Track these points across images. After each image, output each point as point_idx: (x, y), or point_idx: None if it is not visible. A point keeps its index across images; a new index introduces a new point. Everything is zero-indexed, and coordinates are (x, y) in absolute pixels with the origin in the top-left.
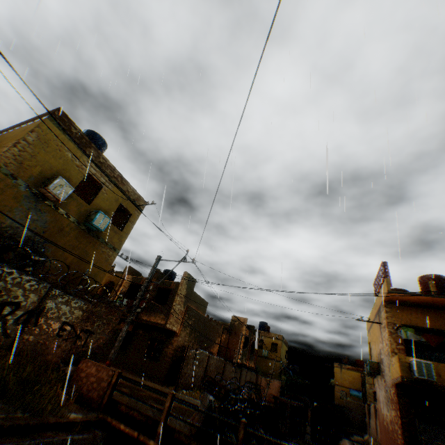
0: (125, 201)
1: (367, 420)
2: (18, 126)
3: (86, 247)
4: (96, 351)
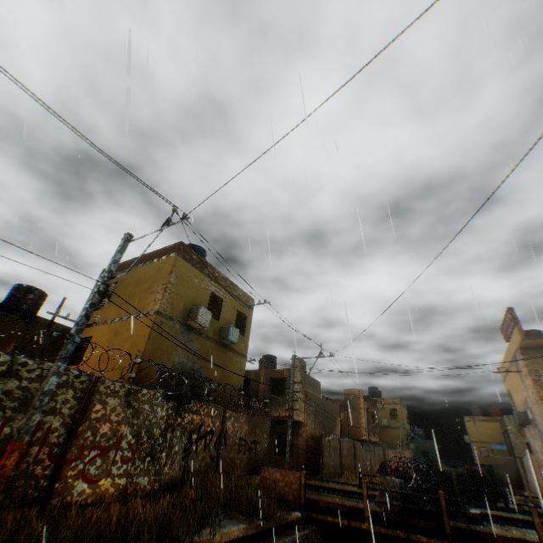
0: (240, 306)
1: (522, 475)
2: (139, 263)
3: (225, 362)
4: (263, 458)
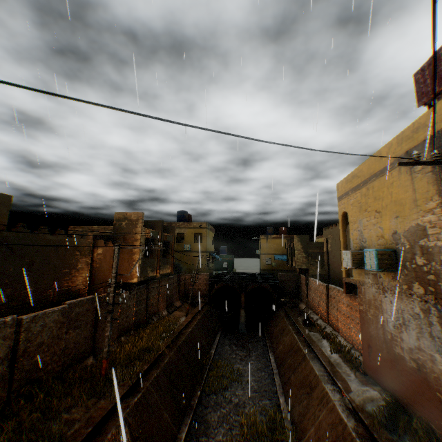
0: None
1: (305, 293)
2: None
3: None
4: None
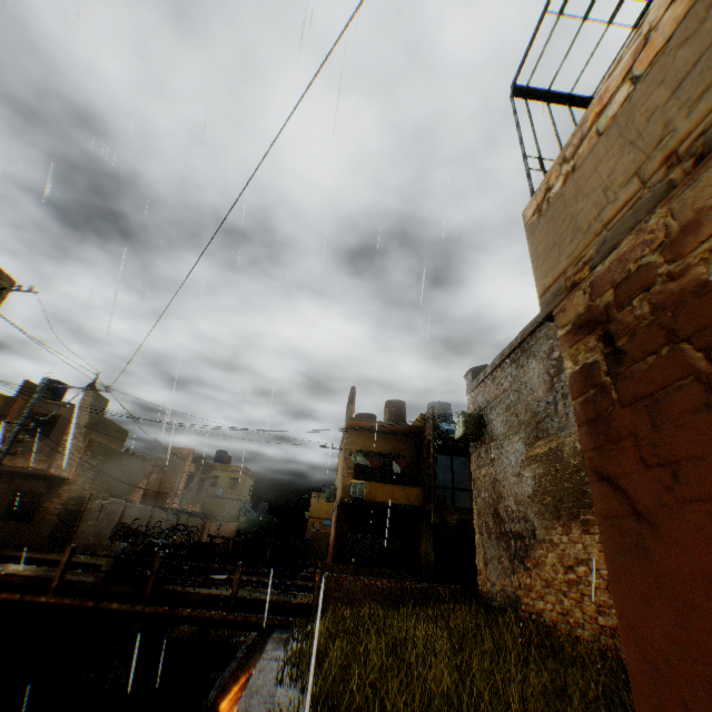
0: None
1: None
2: None
3: None
4: None
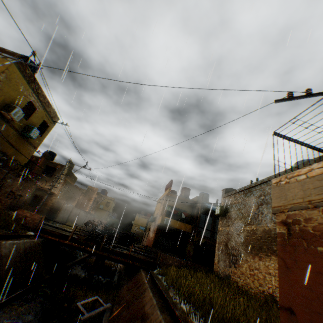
0: (47, 118)
1: (143, 239)
2: None
3: (20, 146)
4: (22, 205)
